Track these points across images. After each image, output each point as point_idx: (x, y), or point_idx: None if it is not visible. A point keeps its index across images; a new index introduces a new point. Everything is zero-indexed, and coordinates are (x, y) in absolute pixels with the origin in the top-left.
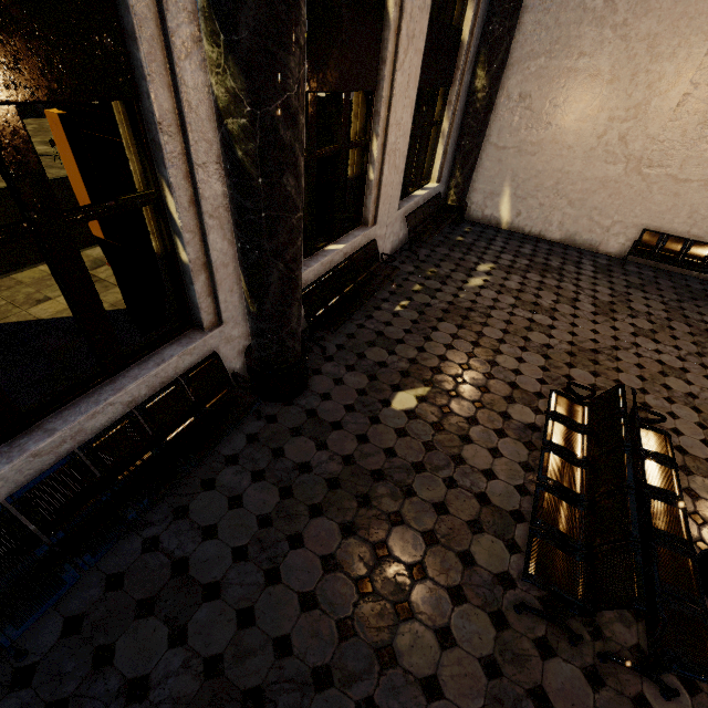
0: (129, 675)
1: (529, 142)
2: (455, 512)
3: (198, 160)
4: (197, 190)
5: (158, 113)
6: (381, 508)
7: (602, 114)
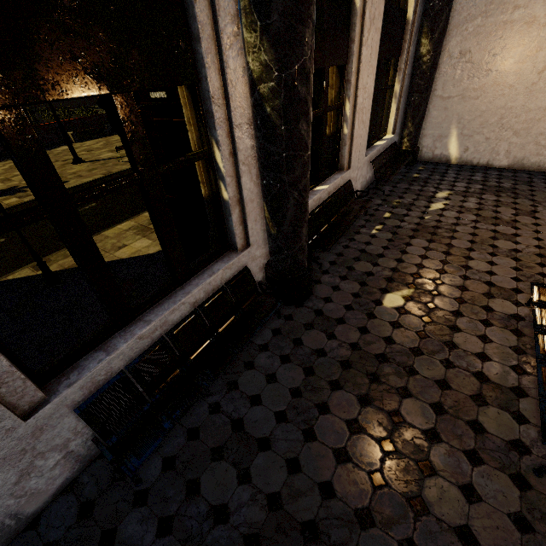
0: (213, 502)
1: (471, 88)
2: (457, 388)
3: (236, 122)
4: (235, 145)
5: (212, 90)
6: (389, 384)
7: (540, 53)
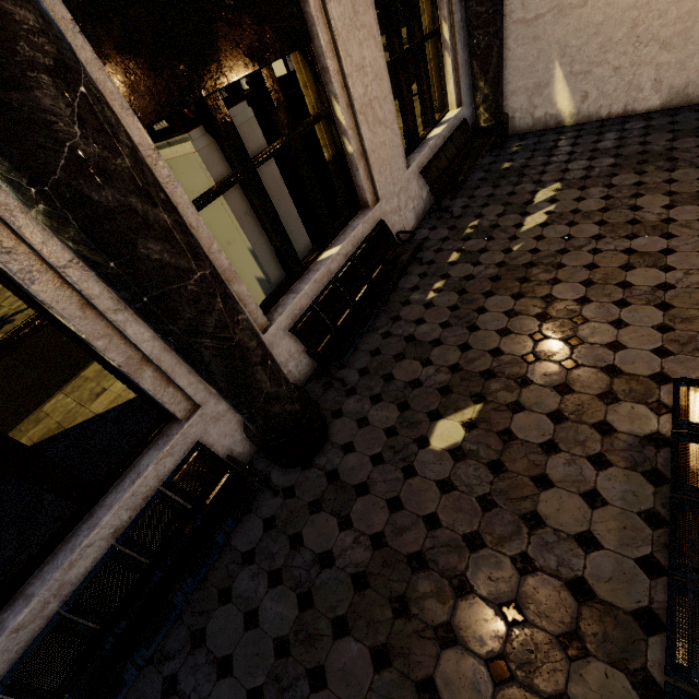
0: None
1: None
2: (535, 619)
3: (60, 262)
4: (81, 293)
5: None
6: (423, 618)
7: None
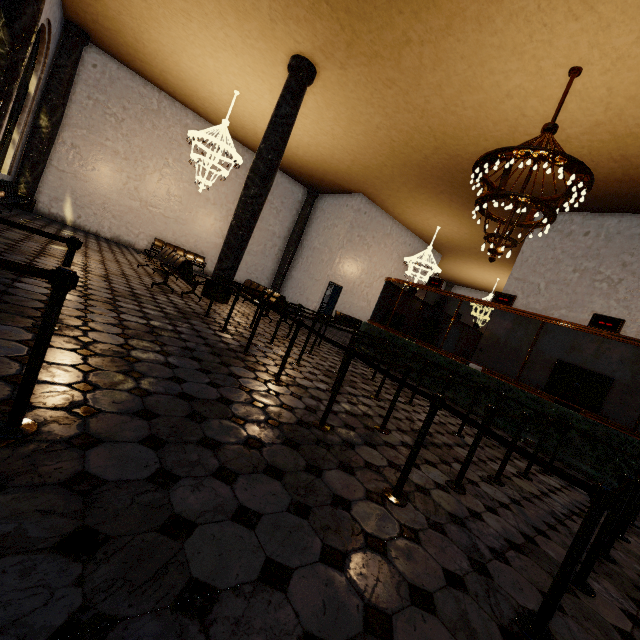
0: None
1: (82, 173)
2: (114, 272)
3: None
4: None
5: None
6: (76, 263)
7: (124, 173)
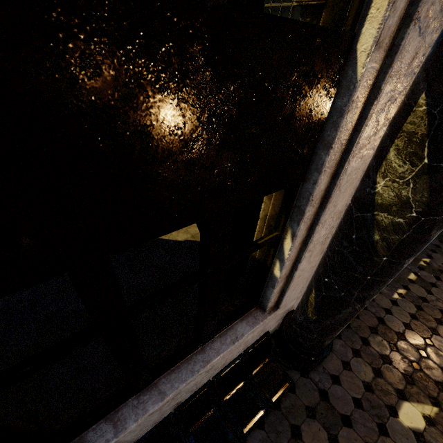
0: None
1: None
2: None
3: (322, 219)
4: (310, 237)
5: (315, 193)
6: None
7: None
